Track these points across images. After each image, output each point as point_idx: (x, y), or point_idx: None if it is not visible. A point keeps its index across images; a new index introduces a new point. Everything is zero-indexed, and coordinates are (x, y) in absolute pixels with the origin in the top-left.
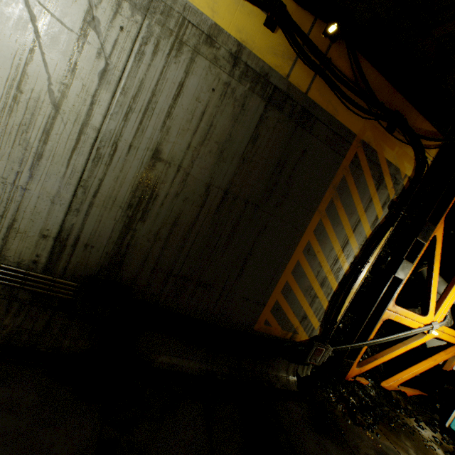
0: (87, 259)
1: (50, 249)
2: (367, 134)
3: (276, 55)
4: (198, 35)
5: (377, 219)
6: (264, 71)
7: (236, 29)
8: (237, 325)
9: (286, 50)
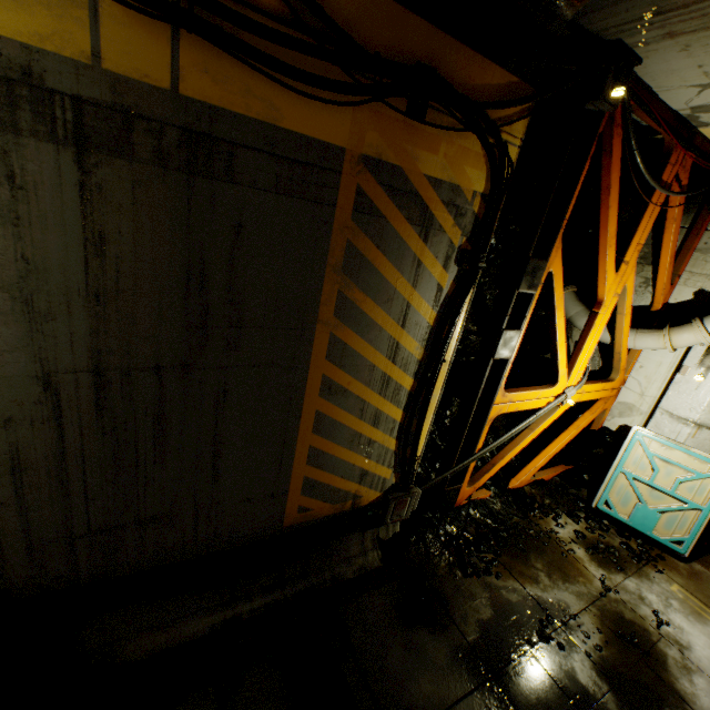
0: None
1: None
2: (370, 137)
3: (21, 3)
4: None
5: (442, 289)
6: (12, 63)
7: None
8: (252, 536)
9: None
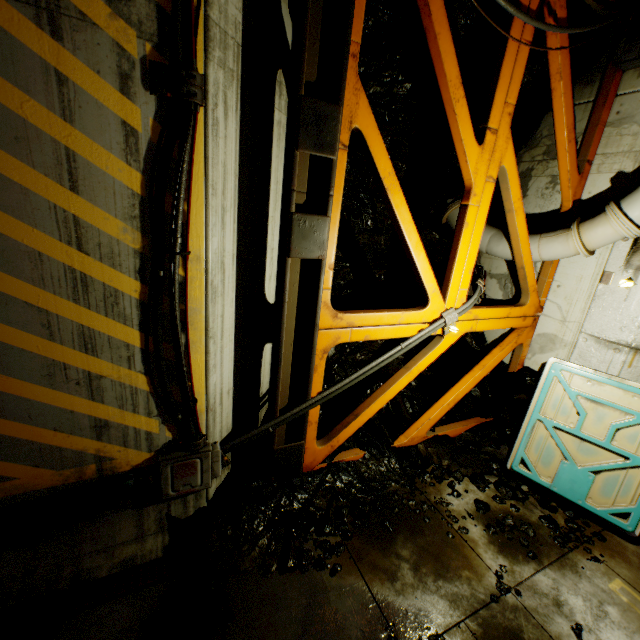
0: None
1: None
2: None
3: None
4: None
5: (136, 132)
6: None
7: None
8: None
9: None
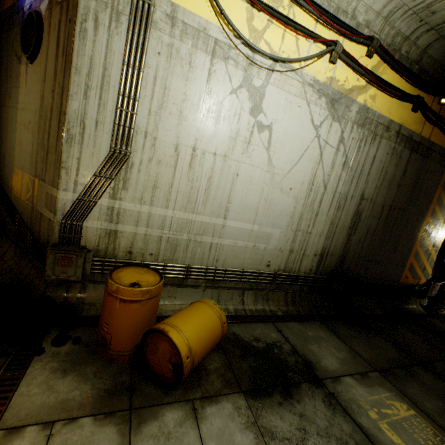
0: (330, 262)
1: (316, 261)
2: None
3: (415, 124)
4: (382, 128)
5: None
6: (409, 135)
7: (398, 118)
8: (391, 282)
9: (420, 119)
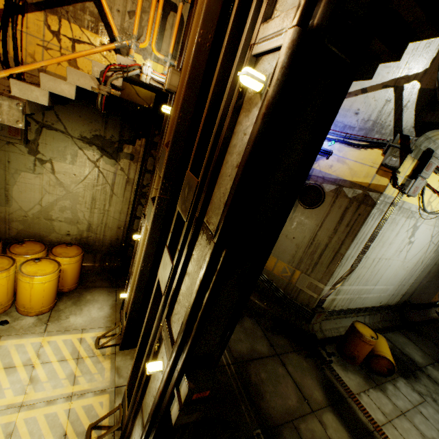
0: (406, 297)
1: (400, 297)
2: None
3: None
4: None
5: None
6: None
7: None
8: (427, 301)
9: None
